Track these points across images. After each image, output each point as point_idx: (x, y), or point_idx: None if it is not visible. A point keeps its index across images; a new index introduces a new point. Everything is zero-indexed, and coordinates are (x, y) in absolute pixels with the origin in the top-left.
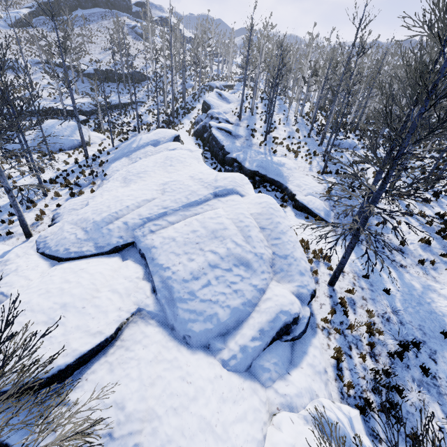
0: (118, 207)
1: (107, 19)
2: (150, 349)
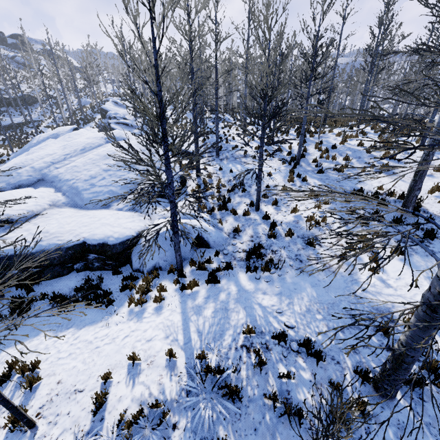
0: (23, 160)
1: None
2: (65, 214)
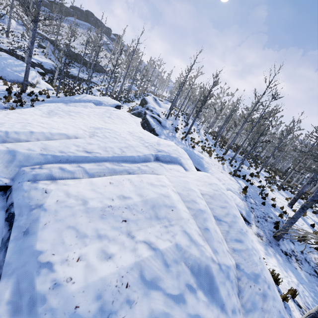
0: (16, 127)
1: (92, 31)
2: None
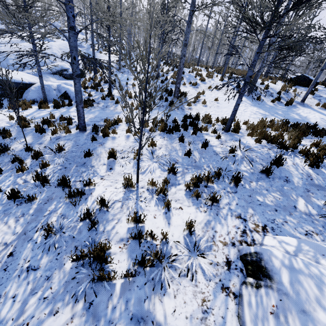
0: None
1: None
2: None
